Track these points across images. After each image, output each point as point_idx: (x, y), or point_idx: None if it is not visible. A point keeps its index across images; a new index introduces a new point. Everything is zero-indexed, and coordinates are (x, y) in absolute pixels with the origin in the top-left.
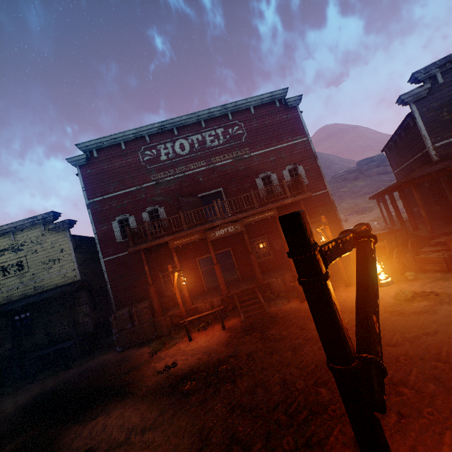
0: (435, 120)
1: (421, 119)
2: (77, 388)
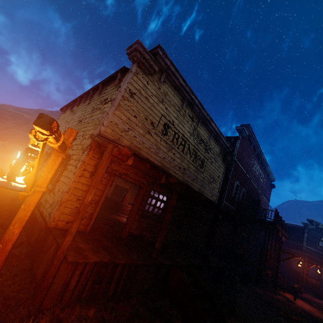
0: (308, 238)
1: (306, 234)
2: (305, 321)
